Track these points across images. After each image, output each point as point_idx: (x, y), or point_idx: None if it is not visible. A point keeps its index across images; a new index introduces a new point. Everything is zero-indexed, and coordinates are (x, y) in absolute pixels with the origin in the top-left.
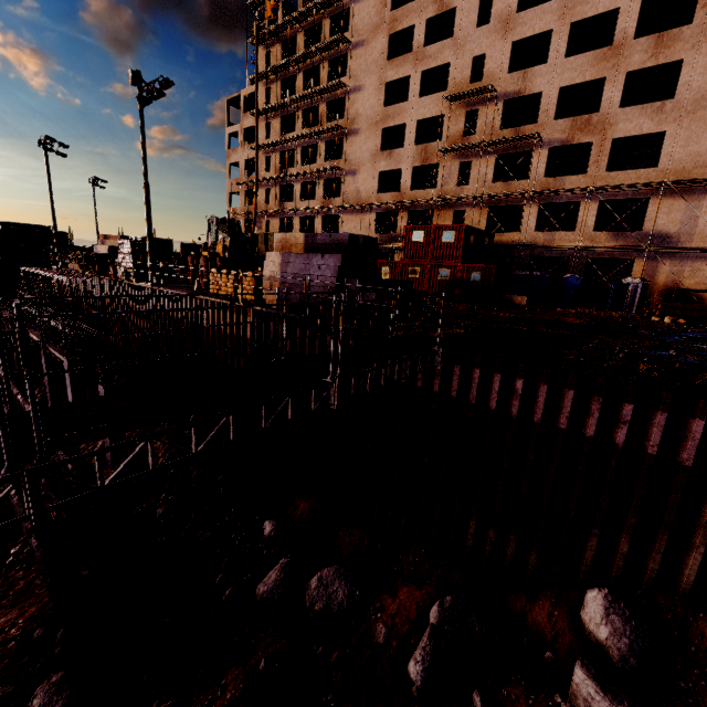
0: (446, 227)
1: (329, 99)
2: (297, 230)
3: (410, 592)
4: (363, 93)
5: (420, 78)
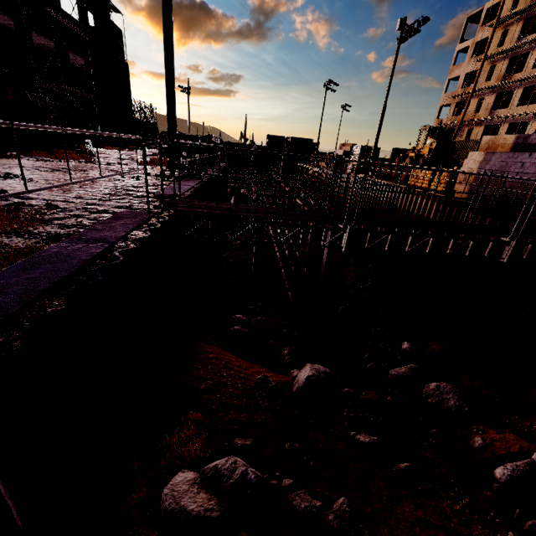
0: None
1: None
2: None
3: (516, 438)
4: None
5: None
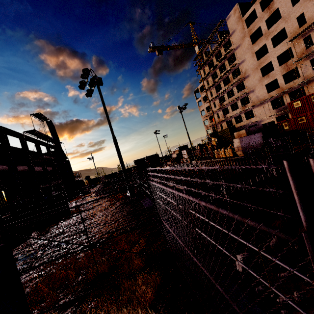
0: (312, 94)
1: (232, 71)
2: (234, 123)
3: None
4: (246, 61)
5: (271, 41)
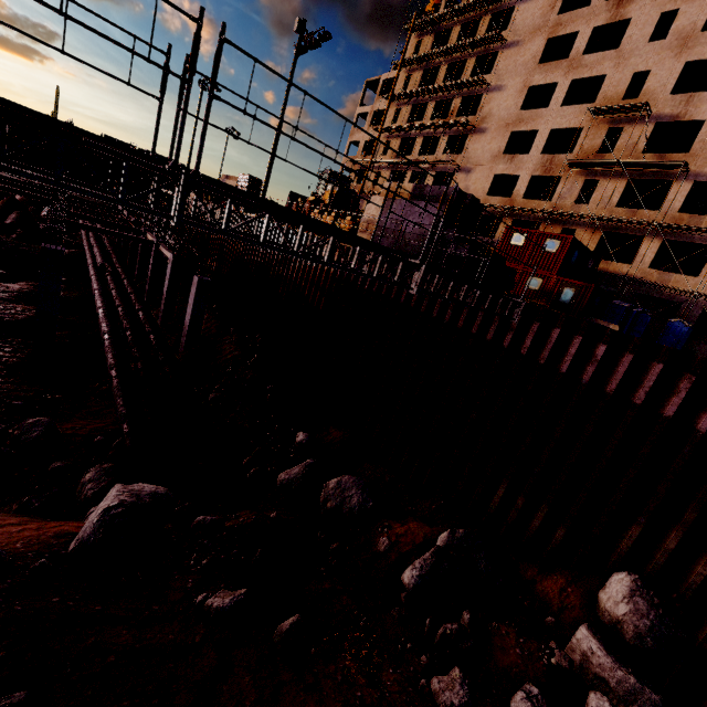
0: (552, 235)
1: (466, 95)
2: None
3: (420, 526)
4: (503, 93)
5: (568, 87)
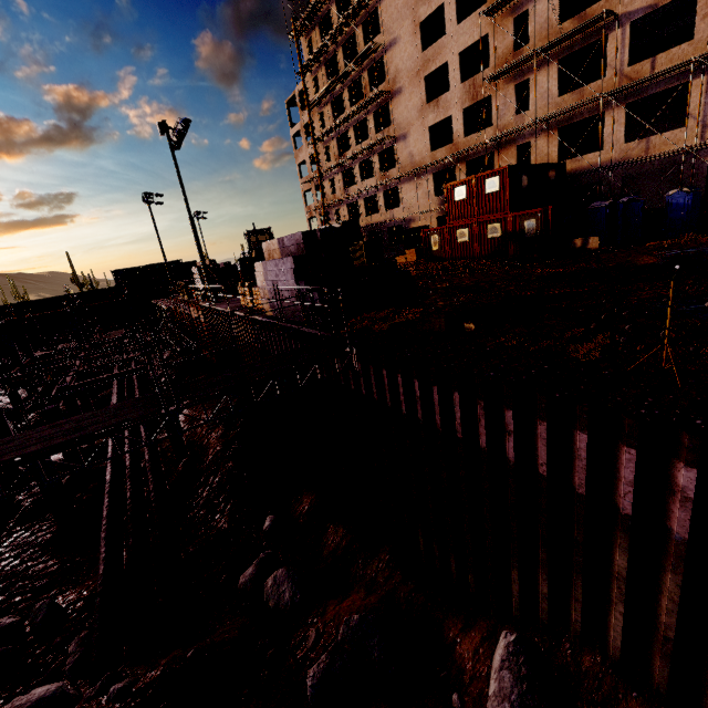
0: (488, 174)
1: (369, 66)
2: (363, 213)
3: (354, 601)
4: (399, 45)
5: (454, 2)
